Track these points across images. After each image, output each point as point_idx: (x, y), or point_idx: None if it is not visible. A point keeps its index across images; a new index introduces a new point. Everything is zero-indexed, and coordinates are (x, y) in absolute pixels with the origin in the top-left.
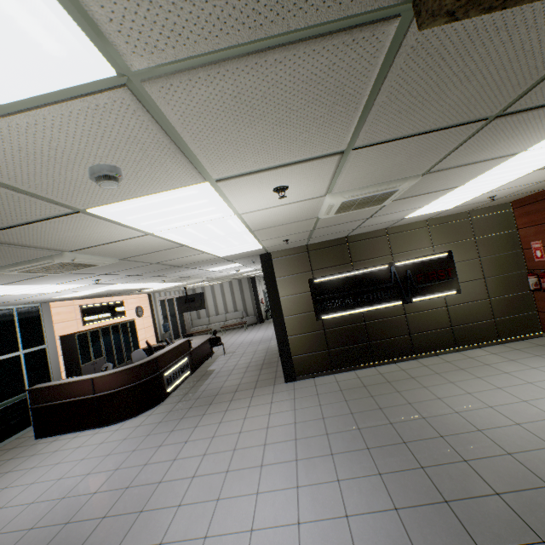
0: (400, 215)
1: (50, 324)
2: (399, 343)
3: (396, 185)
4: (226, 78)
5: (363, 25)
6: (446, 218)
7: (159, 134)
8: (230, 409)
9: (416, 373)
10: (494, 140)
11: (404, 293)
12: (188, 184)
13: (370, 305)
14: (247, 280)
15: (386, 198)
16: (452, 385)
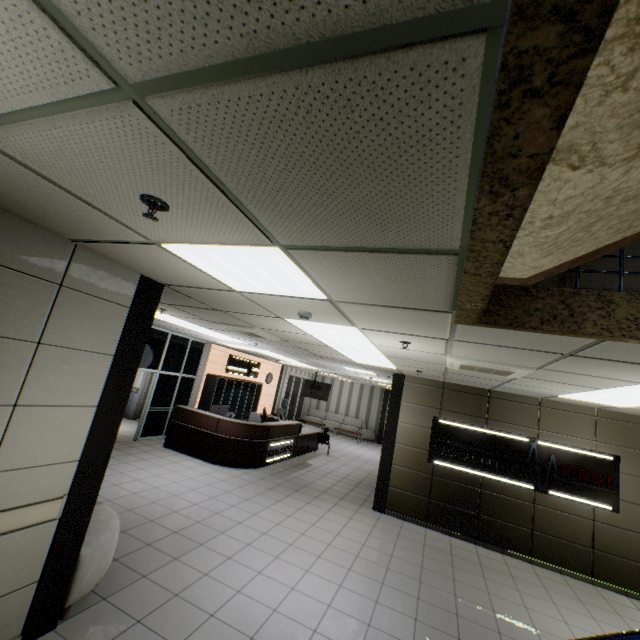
0: (548, 392)
1: (205, 361)
2: (515, 533)
3: (510, 368)
4: (371, 308)
5: (434, 311)
6: (624, 416)
7: (336, 311)
8: (312, 503)
9: (519, 574)
10: (590, 366)
11: (540, 478)
12: (344, 325)
13: (493, 473)
14: (380, 390)
15: (507, 374)
16: (552, 606)
